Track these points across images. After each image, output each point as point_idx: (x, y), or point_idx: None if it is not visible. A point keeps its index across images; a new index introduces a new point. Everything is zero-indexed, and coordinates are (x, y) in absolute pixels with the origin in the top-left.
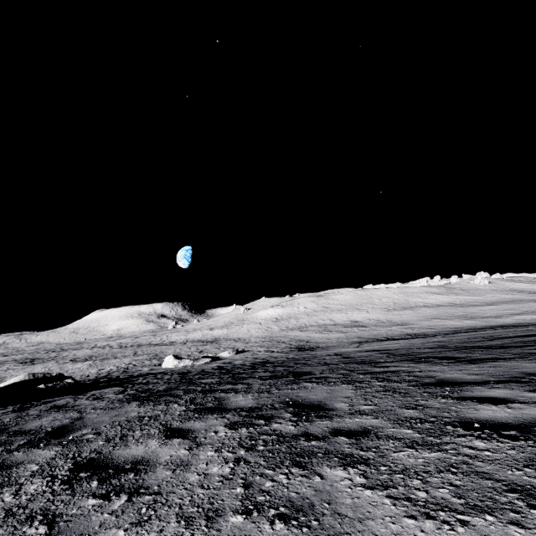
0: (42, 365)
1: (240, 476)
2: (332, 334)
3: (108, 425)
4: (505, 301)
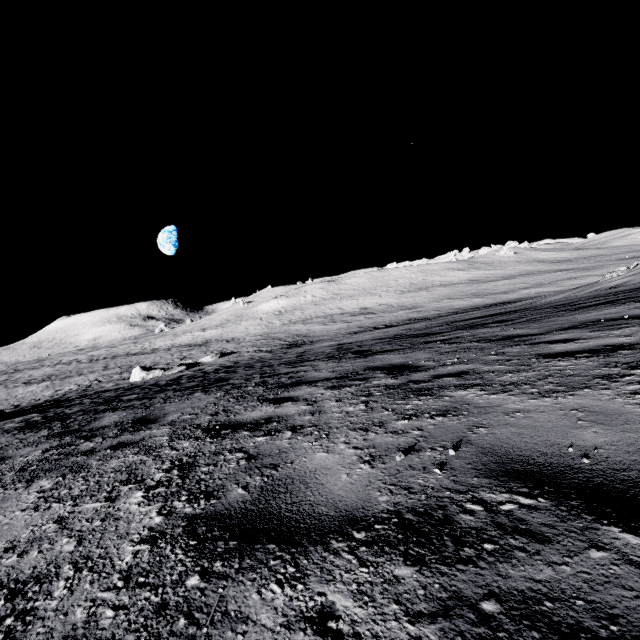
0: None
1: None
2: (334, 325)
3: None
4: (522, 274)
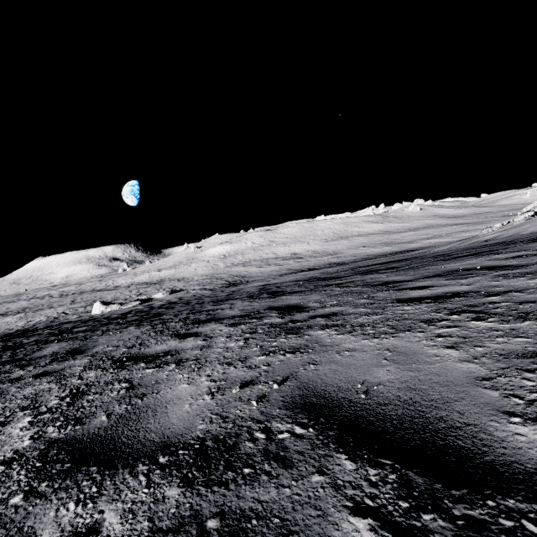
0: None
1: None
2: (269, 268)
3: None
4: (425, 227)
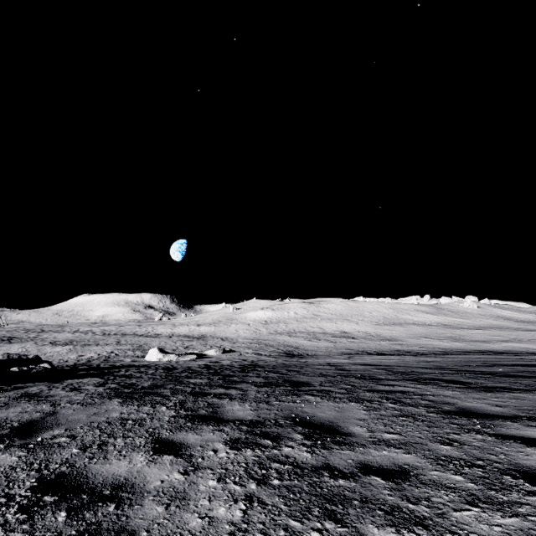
0: (19, 345)
1: (258, 528)
2: (320, 343)
3: (85, 425)
4: (493, 327)
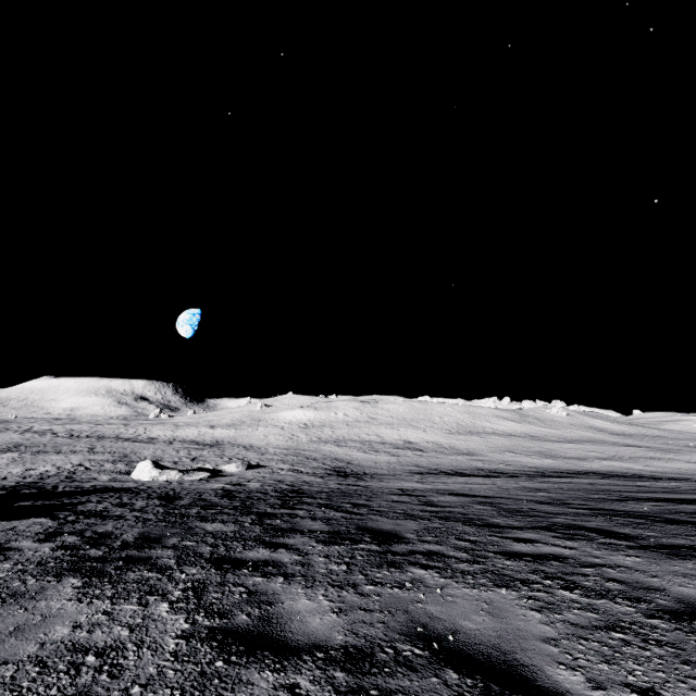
0: None
1: None
2: (380, 456)
3: None
4: (587, 441)
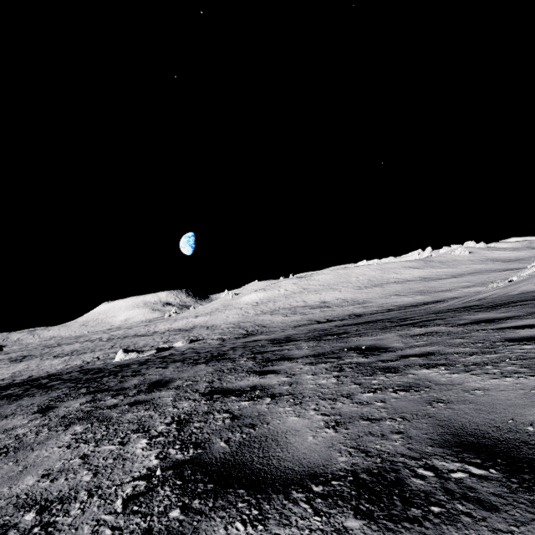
0: (26, 362)
1: None
2: (292, 317)
3: None
4: (471, 273)
